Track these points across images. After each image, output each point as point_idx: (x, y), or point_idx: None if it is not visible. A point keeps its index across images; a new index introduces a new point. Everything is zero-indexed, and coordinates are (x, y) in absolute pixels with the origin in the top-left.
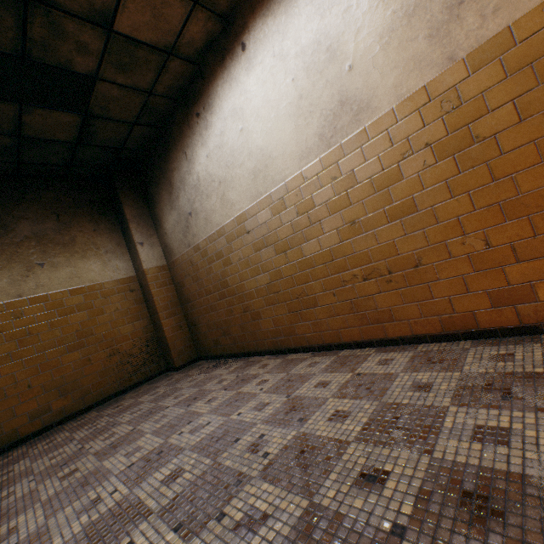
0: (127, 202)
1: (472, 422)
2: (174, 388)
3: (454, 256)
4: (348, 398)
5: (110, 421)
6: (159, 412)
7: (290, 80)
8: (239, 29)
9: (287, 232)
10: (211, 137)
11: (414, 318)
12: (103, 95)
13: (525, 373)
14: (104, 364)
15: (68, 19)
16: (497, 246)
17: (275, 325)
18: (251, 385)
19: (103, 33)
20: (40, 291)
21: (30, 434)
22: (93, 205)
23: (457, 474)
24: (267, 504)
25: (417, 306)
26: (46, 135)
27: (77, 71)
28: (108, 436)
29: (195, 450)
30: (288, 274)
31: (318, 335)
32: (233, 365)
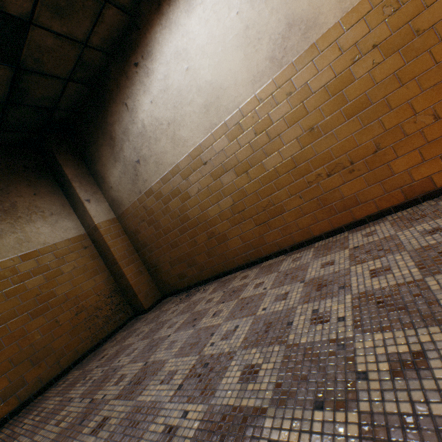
0: (65, 163)
1: None
2: (159, 322)
3: (408, 134)
4: (370, 260)
5: (106, 369)
6: (163, 342)
7: (234, 14)
8: None
9: (247, 153)
10: (153, 83)
11: (378, 196)
12: (36, 44)
13: None
14: (73, 322)
15: None
16: None
17: (244, 241)
18: (248, 291)
19: None
20: None
21: (6, 416)
22: (29, 170)
23: None
24: (404, 345)
25: (380, 185)
26: None
27: (9, 12)
28: (118, 380)
29: (249, 348)
30: (252, 191)
31: (288, 237)
32: (209, 288)
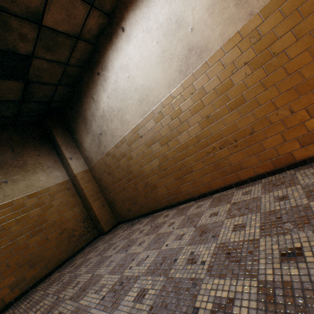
0: (57, 134)
1: None
2: (110, 243)
3: (273, 122)
4: (237, 216)
5: (72, 275)
6: (106, 260)
7: (155, 43)
8: (118, 20)
9: (167, 131)
10: (108, 85)
11: (255, 164)
12: (37, 67)
13: None
14: (58, 239)
15: (13, 18)
16: (297, 112)
17: (167, 189)
18: (164, 228)
19: (36, 27)
20: (7, 199)
21: (12, 300)
22: (35, 139)
23: None
24: (226, 292)
25: (256, 157)
26: (0, 97)
27: (20, 53)
28: (75, 285)
29: (147, 275)
30: (171, 157)
31: (196, 189)
32: (144, 221)
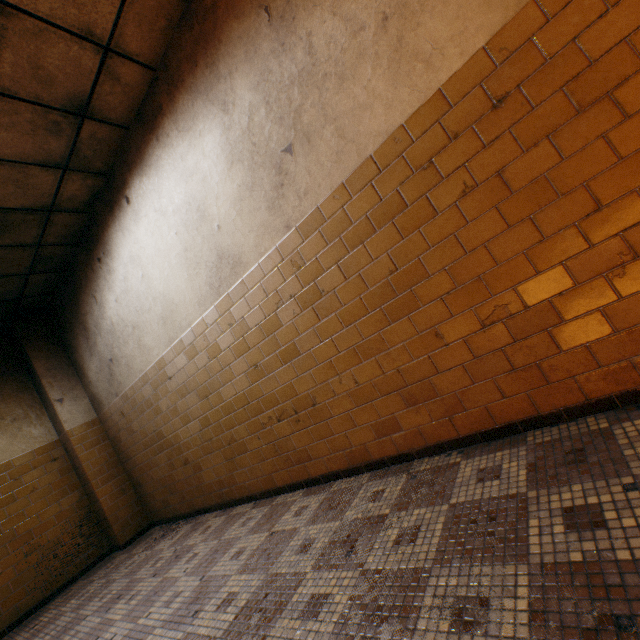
0: (37, 354)
1: (310, 592)
2: (107, 580)
3: (338, 393)
4: (247, 572)
5: None
6: (74, 628)
7: (174, 233)
8: (121, 184)
9: (205, 377)
10: (116, 281)
11: (326, 455)
12: None
13: (378, 516)
14: (20, 568)
15: None
16: (364, 384)
17: (217, 475)
18: (180, 564)
19: None
20: None
21: None
22: None
23: None
24: None
25: (325, 443)
26: None
27: None
28: None
29: None
30: (216, 420)
31: (256, 481)
32: (180, 532)
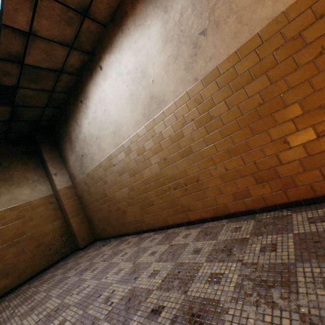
0: (45, 150)
1: (209, 271)
2: (77, 262)
3: (213, 175)
4: (162, 261)
5: (35, 290)
6: (64, 281)
7: (125, 85)
8: (97, 59)
9: (134, 165)
10: (89, 113)
11: (200, 209)
12: (23, 95)
13: (242, 238)
14: (34, 252)
15: None
16: (230, 170)
17: (134, 217)
18: (118, 257)
19: (18, 65)
20: None
21: None
22: (24, 154)
23: (193, 304)
24: None
25: (201, 202)
26: None
27: (5, 85)
28: (30, 302)
29: (76, 306)
30: (137, 188)
31: (156, 221)
32: (113, 244)
